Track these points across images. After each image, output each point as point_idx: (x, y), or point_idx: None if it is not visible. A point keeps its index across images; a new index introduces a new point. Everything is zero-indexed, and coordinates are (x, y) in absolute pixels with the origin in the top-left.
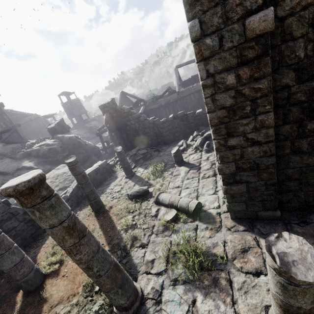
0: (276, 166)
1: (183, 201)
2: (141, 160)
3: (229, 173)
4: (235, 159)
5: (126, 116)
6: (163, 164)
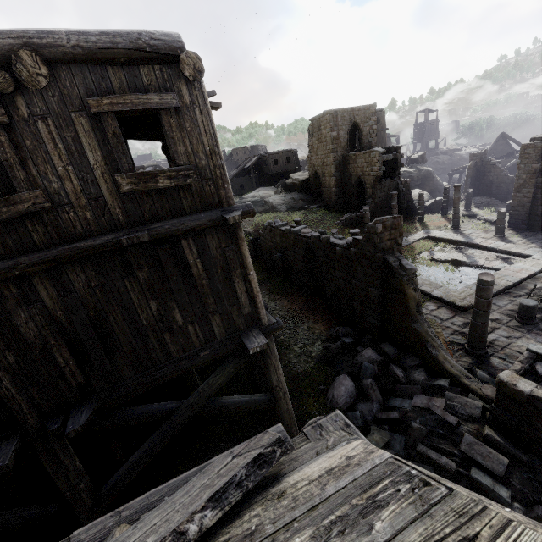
0: (533, 209)
1: (491, 219)
2: (481, 205)
3: (513, 206)
4: (517, 201)
5: (489, 167)
6: (496, 210)
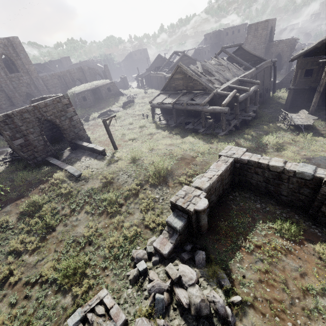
0: None
1: None
2: None
3: None
4: None
5: None
6: None
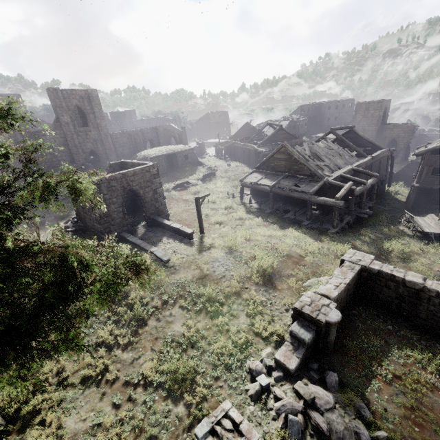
0: None
1: None
2: None
3: None
4: None
5: (424, 137)
6: None
